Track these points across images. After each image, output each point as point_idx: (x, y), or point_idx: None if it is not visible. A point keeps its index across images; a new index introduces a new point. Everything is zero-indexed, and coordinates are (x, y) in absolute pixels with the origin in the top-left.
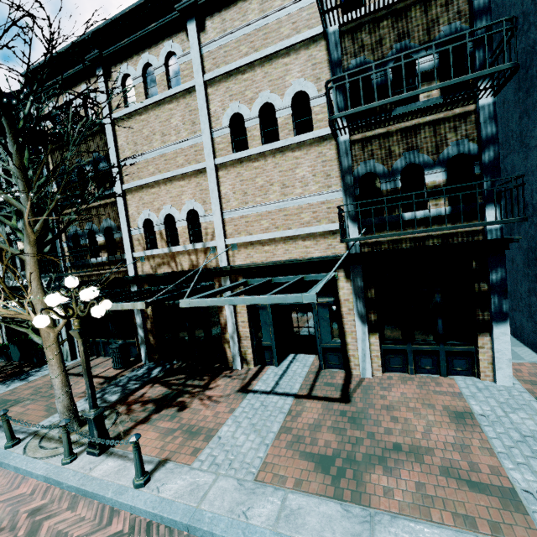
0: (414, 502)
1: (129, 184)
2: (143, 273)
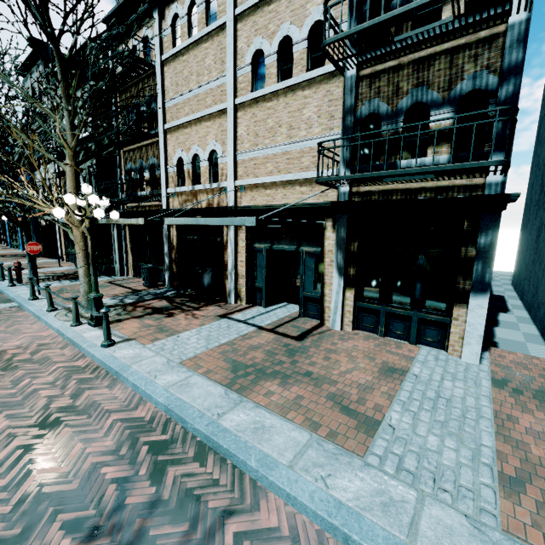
0: (284, 405)
1: (169, 124)
2: (173, 208)
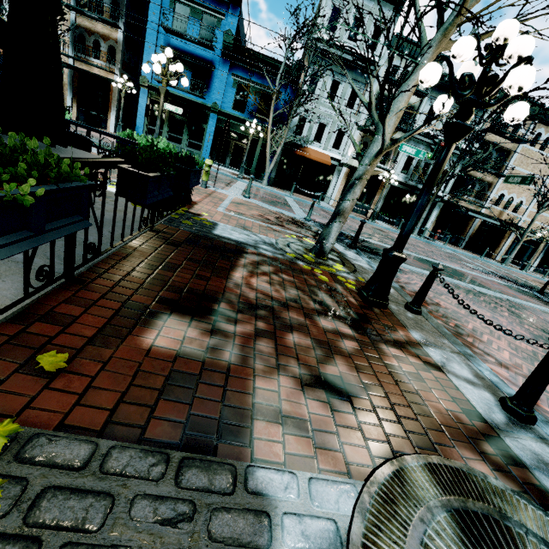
0: None
1: None
2: (484, 213)
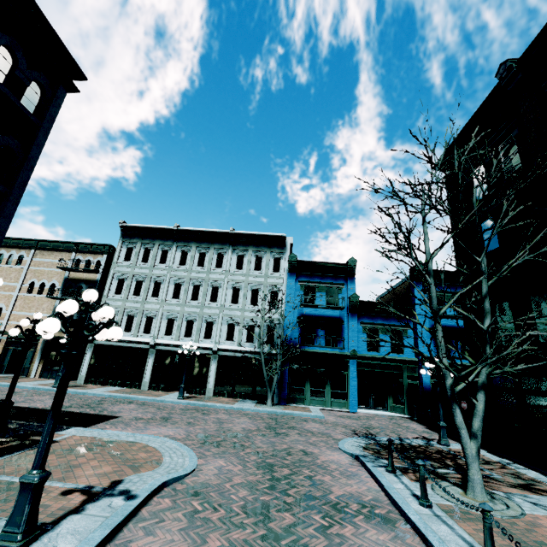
0: None
1: None
2: None
